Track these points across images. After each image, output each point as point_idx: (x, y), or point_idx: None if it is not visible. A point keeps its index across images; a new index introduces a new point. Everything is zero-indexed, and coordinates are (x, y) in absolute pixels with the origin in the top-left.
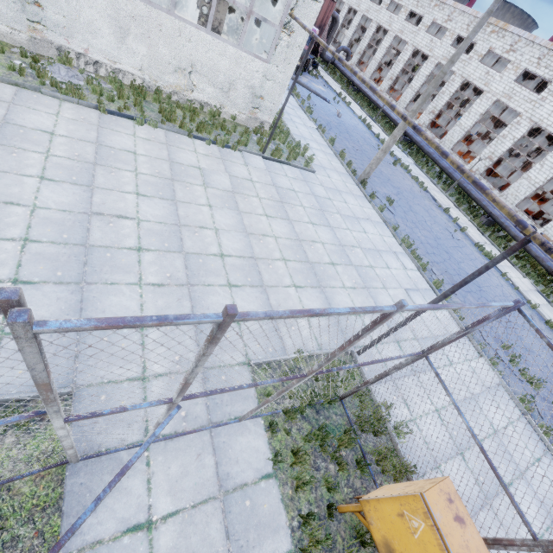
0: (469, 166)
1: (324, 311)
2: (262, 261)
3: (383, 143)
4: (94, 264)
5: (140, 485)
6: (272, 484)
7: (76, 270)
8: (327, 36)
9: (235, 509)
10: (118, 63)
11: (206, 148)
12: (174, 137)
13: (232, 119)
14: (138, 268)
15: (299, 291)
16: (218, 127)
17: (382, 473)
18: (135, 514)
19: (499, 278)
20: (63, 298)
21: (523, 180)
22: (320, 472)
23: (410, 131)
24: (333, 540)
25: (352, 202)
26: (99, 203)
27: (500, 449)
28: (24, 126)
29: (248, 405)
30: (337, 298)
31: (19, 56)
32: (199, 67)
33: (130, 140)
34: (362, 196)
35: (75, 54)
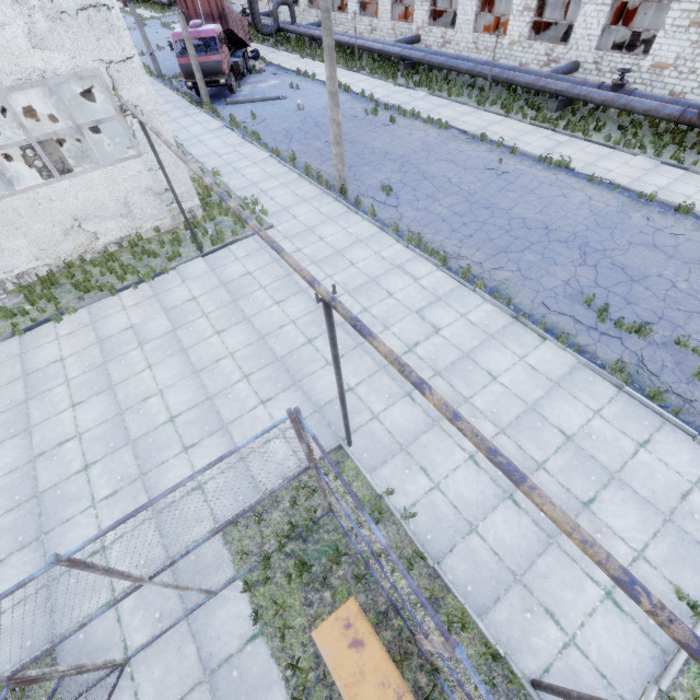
0: (507, 38)
1: None
2: (219, 396)
3: (372, 99)
4: (48, 510)
5: (129, 699)
6: (259, 643)
7: (34, 526)
8: (251, 5)
9: (223, 684)
10: (15, 269)
11: (135, 294)
12: (99, 308)
13: (158, 232)
14: (89, 488)
15: (268, 406)
16: (141, 258)
17: (392, 573)
18: None
19: (585, 189)
20: (29, 561)
21: (585, 7)
22: (314, 606)
23: (406, 51)
24: (324, 676)
25: (331, 232)
26: (39, 442)
27: (576, 460)
28: None
29: (223, 573)
30: (319, 385)
31: None
32: (83, 215)
33: (55, 346)
34: (345, 212)
35: None
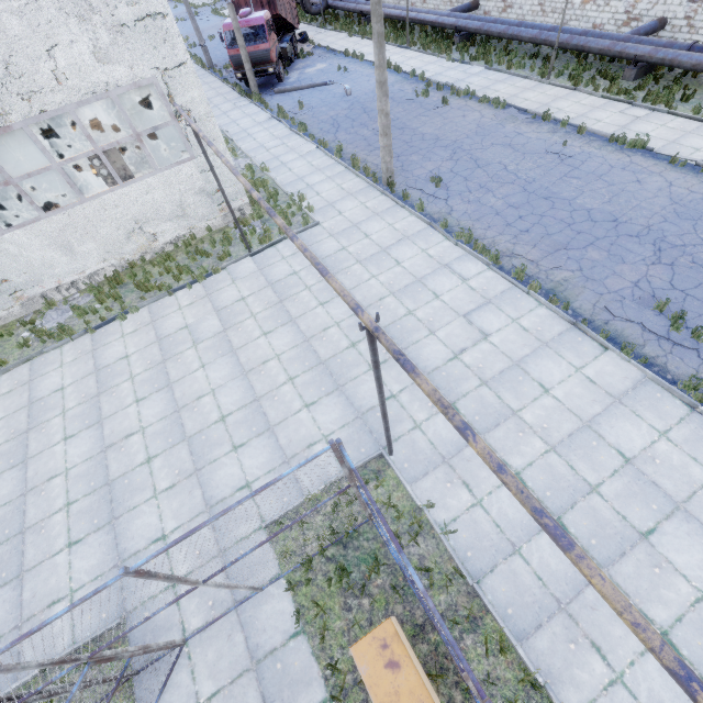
0: None
1: (42, 625)
2: (265, 398)
3: (423, 79)
4: (118, 498)
5: (187, 677)
6: (301, 640)
7: (106, 510)
8: None
9: (268, 674)
10: (86, 270)
11: (190, 294)
12: (158, 307)
13: (210, 231)
14: (151, 480)
15: (312, 410)
16: (195, 258)
17: (430, 587)
18: (187, 701)
19: (665, 172)
20: (103, 542)
21: None
22: (353, 611)
23: (462, 21)
24: (361, 681)
25: (377, 228)
26: (109, 434)
27: (636, 485)
28: (43, 397)
29: (269, 570)
30: (361, 390)
31: (24, 327)
32: (143, 218)
33: (121, 344)
34: (392, 206)
35: (55, 290)
